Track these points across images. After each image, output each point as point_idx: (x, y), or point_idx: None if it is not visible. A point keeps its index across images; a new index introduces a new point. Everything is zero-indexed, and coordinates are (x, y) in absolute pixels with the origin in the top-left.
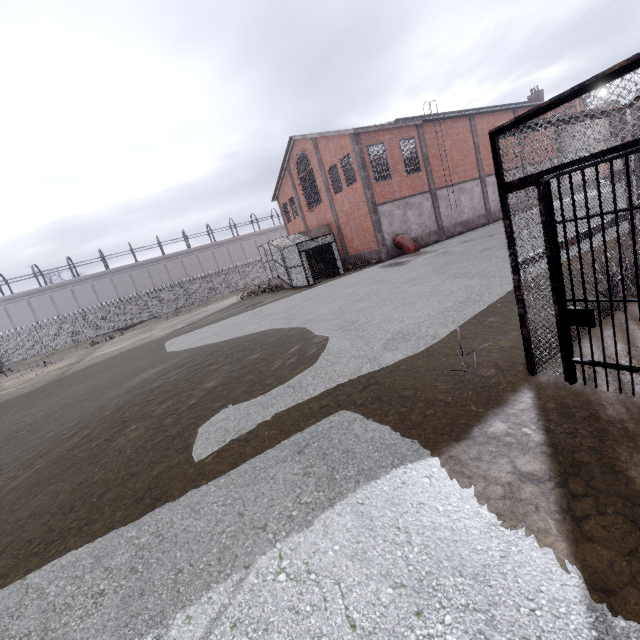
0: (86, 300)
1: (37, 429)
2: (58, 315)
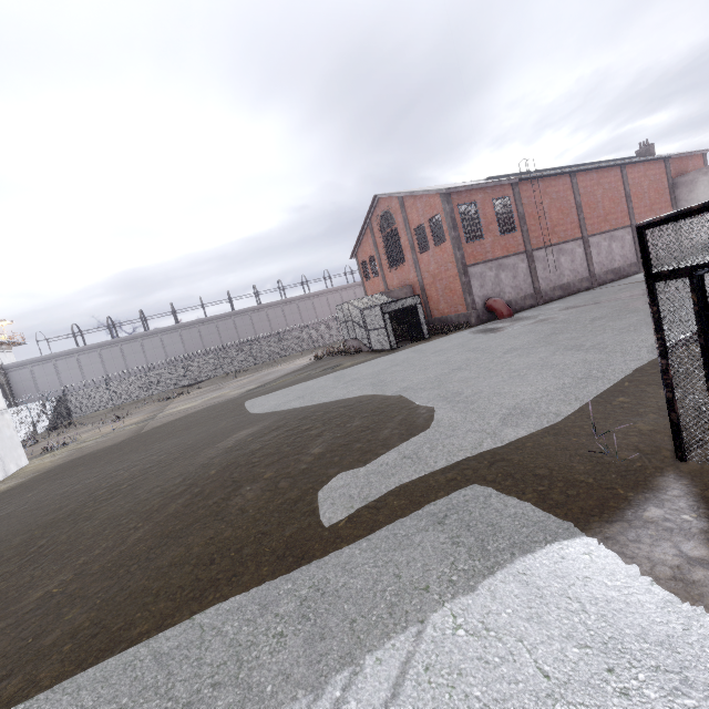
0: (154, 354)
1: (139, 484)
2: (126, 368)
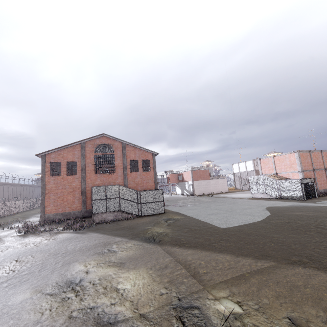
0: None
1: None
2: None
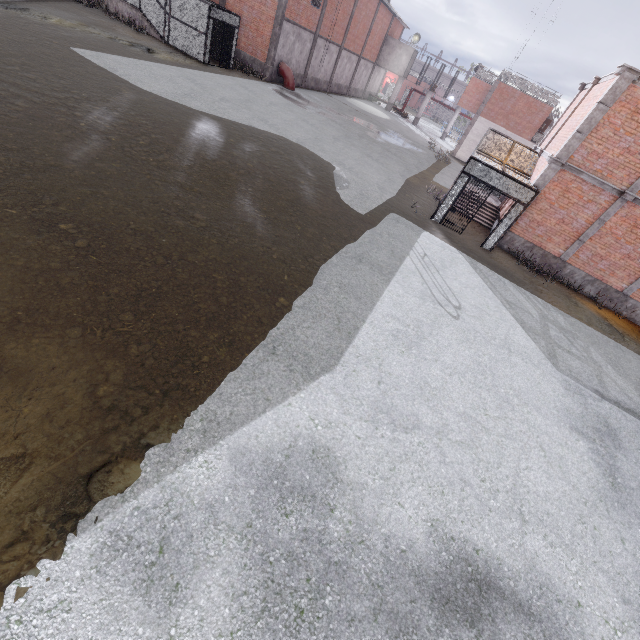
0: None
1: (166, 147)
2: None
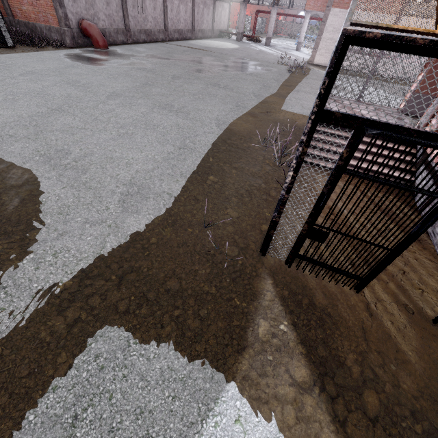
0: None
1: None
2: None
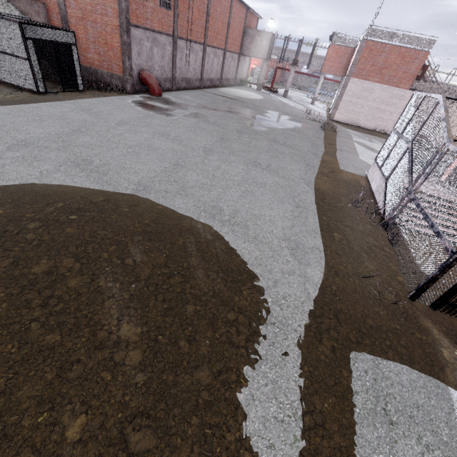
0: None
1: None
2: None
